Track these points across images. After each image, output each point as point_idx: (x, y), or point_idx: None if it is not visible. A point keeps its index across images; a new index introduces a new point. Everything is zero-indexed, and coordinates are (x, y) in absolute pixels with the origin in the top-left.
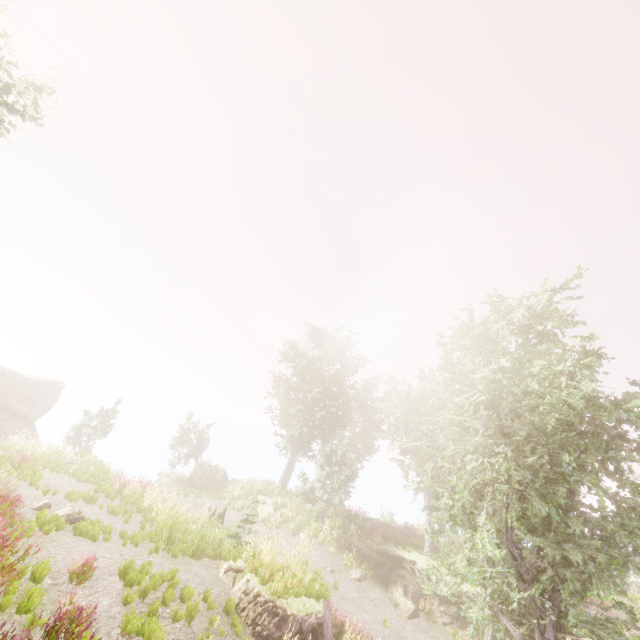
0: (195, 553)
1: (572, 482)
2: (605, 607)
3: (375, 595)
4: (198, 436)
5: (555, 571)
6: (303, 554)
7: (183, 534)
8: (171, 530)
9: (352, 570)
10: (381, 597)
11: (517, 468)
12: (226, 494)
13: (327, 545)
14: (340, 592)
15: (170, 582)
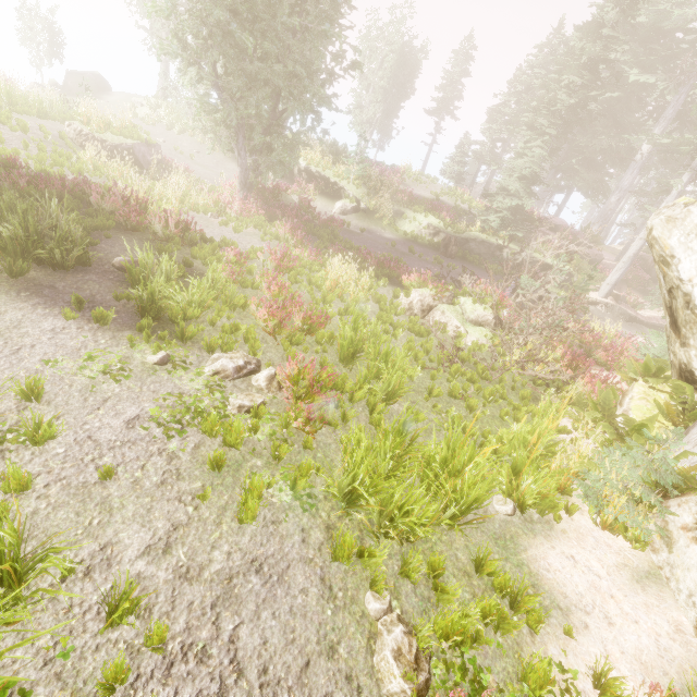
0: (40, 115)
1: (237, 38)
2: (365, 165)
3: (231, 168)
4: (48, 28)
5: (235, 103)
6: (175, 142)
7: (25, 102)
8: (10, 97)
9: (216, 154)
10: (235, 169)
11: (193, 23)
12: (107, 99)
13: (198, 138)
14: (196, 162)
15: (6, 116)
